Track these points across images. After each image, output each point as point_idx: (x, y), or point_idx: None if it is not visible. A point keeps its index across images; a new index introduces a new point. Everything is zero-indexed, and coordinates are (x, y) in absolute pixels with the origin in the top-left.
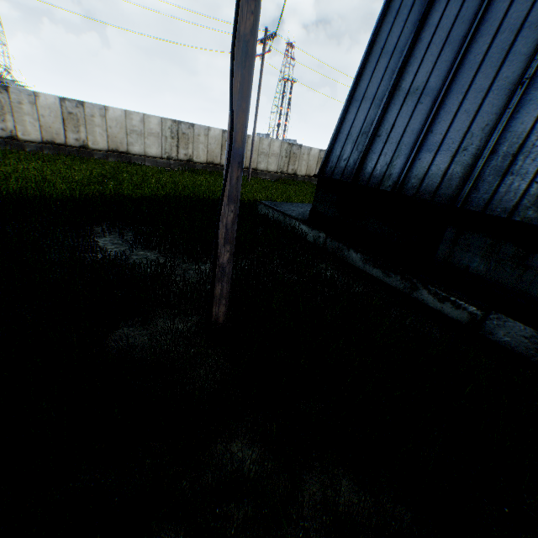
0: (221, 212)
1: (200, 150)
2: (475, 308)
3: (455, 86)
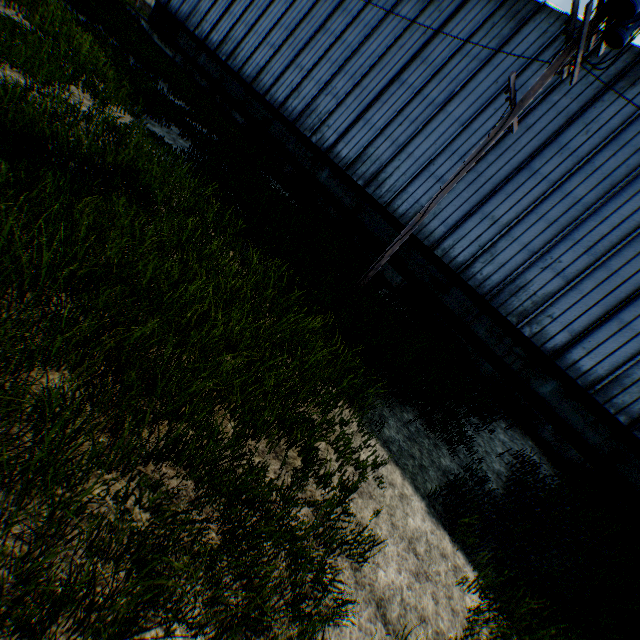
0: None
1: None
2: (175, 53)
3: None
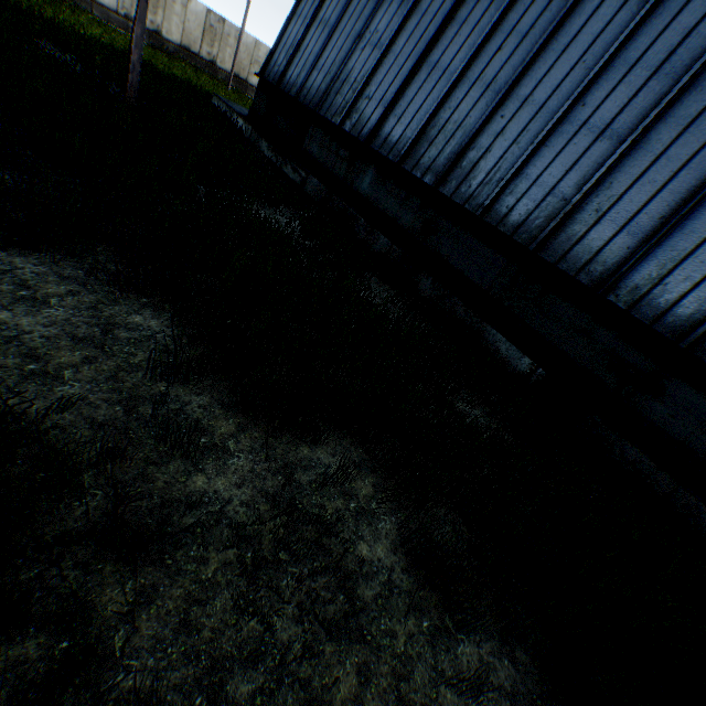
0: (135, 28)
1: (173, 26)
2: (305, 174)
3: (339, 27)
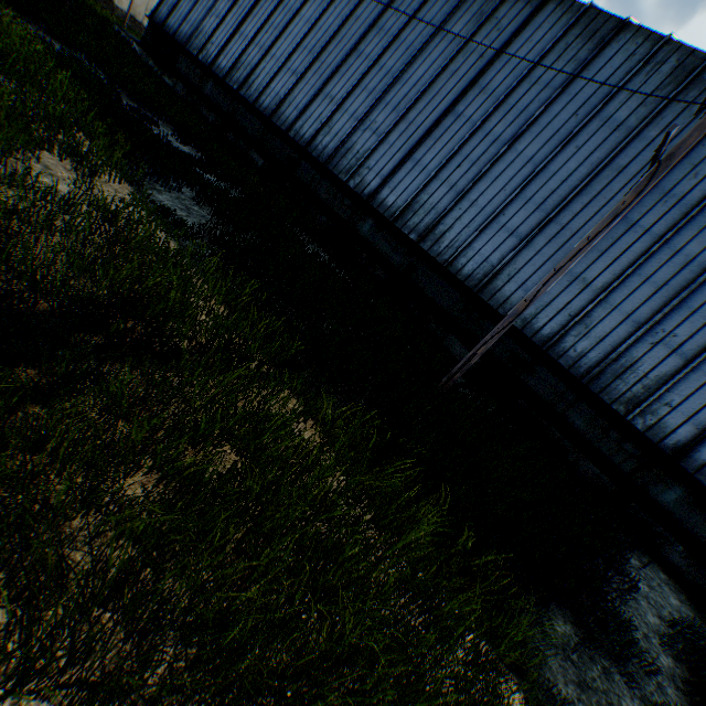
0: None
1: None
2: (176, 81)
3: (200, 2)
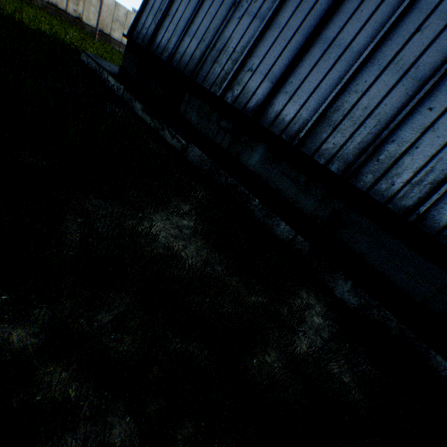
0: None
1: None
2: (185, 141)
3: None
